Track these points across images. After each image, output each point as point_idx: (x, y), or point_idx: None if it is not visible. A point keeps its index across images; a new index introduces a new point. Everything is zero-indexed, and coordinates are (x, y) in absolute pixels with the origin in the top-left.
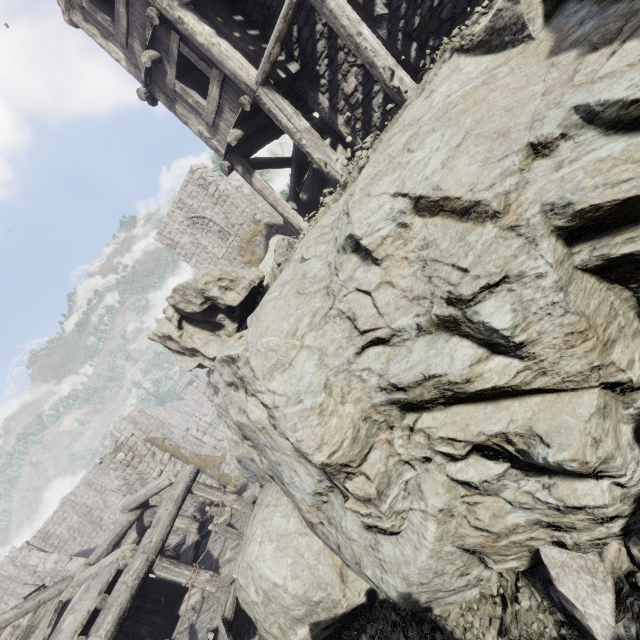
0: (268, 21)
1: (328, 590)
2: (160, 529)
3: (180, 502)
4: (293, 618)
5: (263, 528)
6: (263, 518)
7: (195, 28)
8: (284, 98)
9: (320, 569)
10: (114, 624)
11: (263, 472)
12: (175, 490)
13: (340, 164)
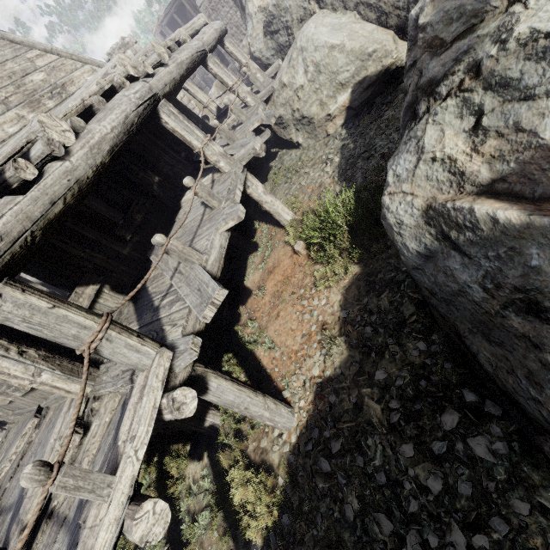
0: None
1: (383, 43)
2: (208, 36)
3: (218, 35)
4: (338, 85)
5: (315, 23)
6: (314, 21)
7: None
8: None
9: (375, 36)
10: (190, 59)
11: (308, 0)
12: (212, 25)
13: None
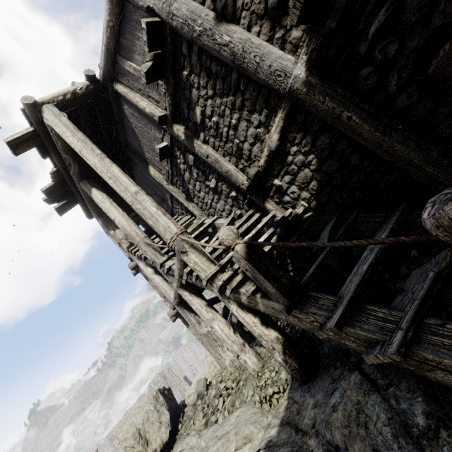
0: (197, 239)
1: None
2: None
3: None
4: None
5: None
6: None
7: (143, 269)
8: (191, 312)
9: None
10: None
11: None
12: None
13: (228, 361)
